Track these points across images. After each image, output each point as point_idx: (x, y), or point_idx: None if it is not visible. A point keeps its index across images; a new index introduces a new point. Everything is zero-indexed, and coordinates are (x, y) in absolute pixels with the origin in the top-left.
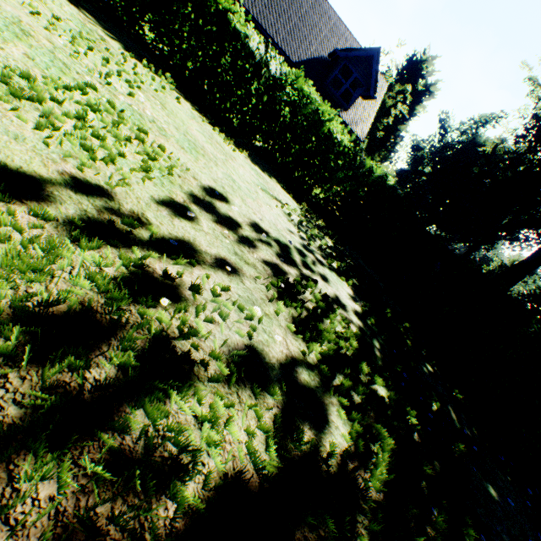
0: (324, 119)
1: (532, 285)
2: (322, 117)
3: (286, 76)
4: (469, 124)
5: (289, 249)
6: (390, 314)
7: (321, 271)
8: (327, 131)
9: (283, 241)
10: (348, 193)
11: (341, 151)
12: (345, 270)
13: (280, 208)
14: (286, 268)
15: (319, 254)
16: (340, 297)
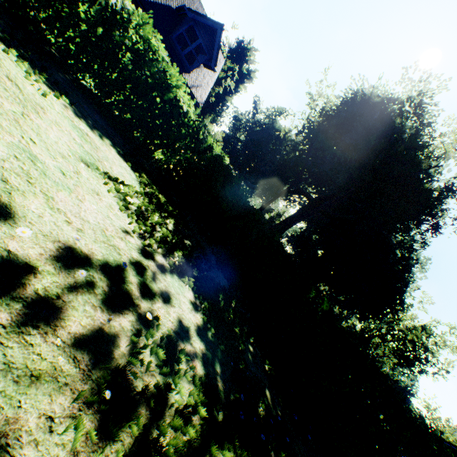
0: (171, 84)
1: (293, 230)
2: (170, 80)
3: (130, 15)
4: (271, 111)
5: (123, 272)
6: (223, 299)
7: (163, 285)
8: (174, 97)
9: (115, 259)
10: (189, 164)
11: (186, 122)
12: (185, 261)
13: (113, 191)
14: (118, 321)
15: (161, 251)
16: (183, 318)
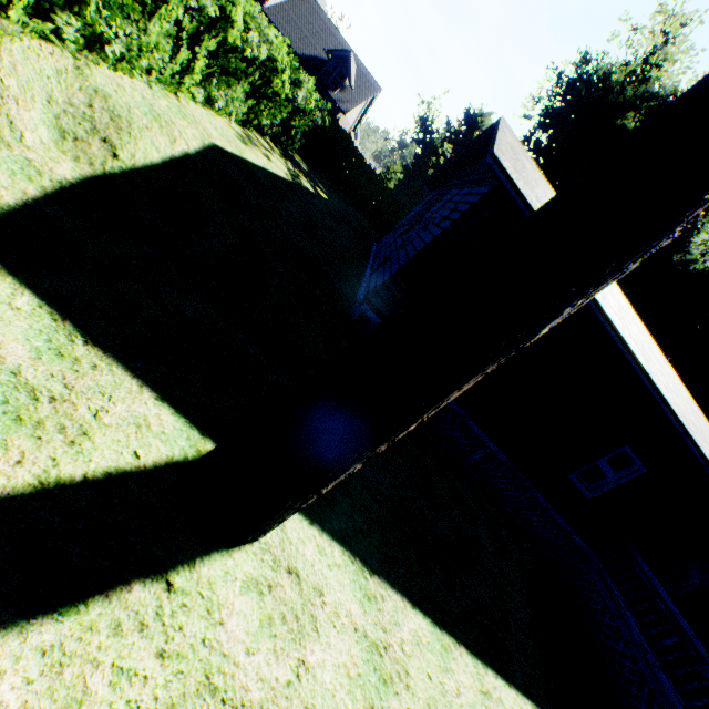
0: None
1: None
2: None
3: None
4: None
5: None
6: None
7: None
8: None
9: None
10: None
11: None
12: None
13: None
14: None
15: None
16: None
